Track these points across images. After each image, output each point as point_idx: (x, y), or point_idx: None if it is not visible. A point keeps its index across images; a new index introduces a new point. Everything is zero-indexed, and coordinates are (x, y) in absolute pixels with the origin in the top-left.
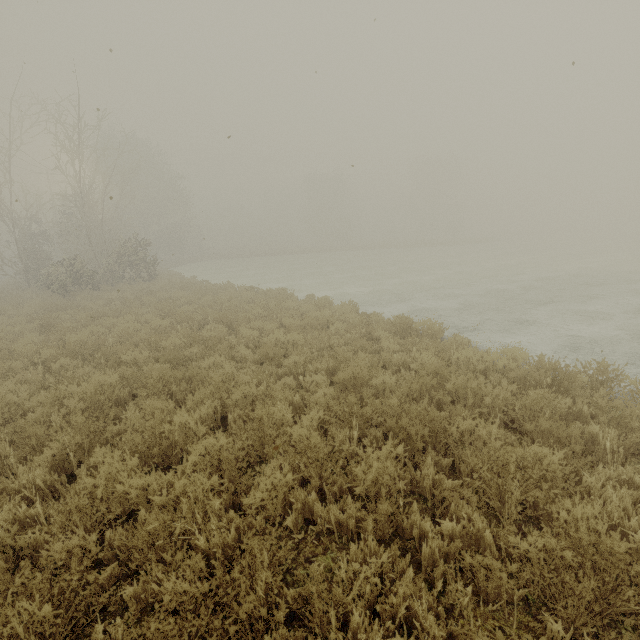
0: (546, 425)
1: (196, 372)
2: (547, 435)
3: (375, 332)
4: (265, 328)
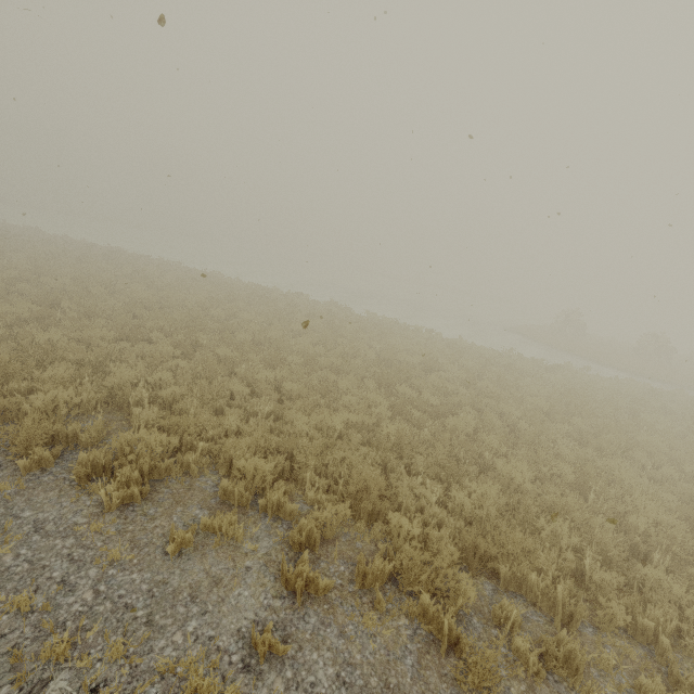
0: (135, 258)
1: (23, 241)
2: (135, 260)
3: (98, 248)
4: (38, 239)
